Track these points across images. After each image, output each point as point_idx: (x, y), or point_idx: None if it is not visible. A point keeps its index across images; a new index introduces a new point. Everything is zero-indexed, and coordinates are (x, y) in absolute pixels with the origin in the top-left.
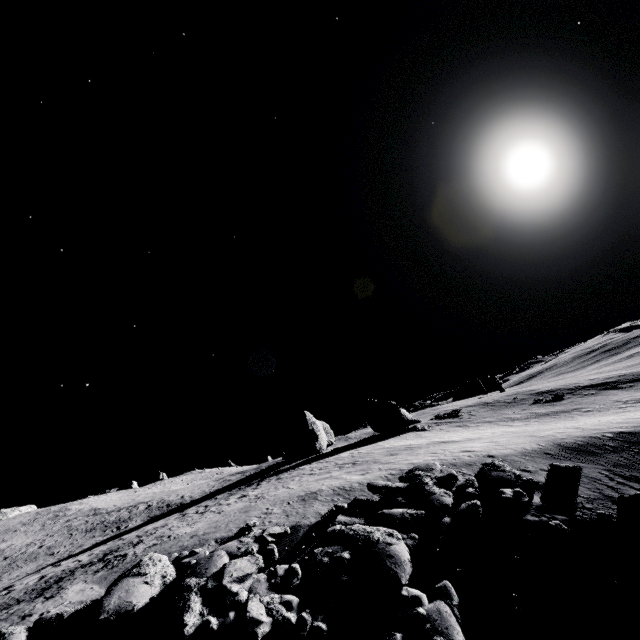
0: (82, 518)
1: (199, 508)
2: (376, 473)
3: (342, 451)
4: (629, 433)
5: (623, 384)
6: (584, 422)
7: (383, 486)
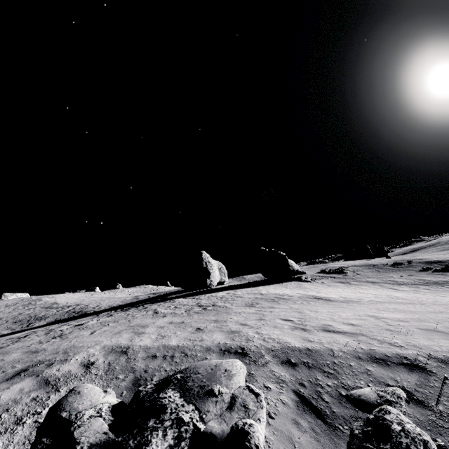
0: (37, 309)
1: (59, 325)
2: (169, 343)
3: (224, 290)
4: None
5: None
6: None
7: (66, 420)
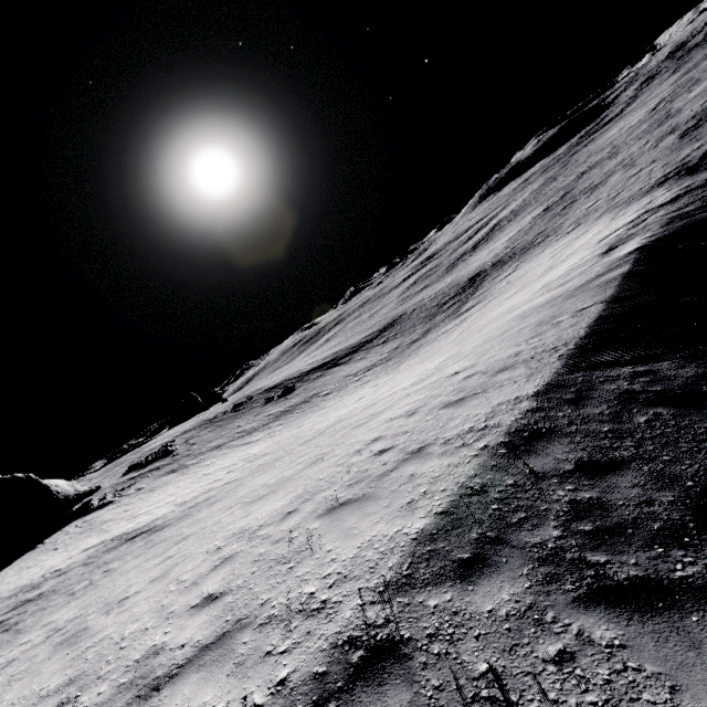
0: None
1: None
2: None
3: None
4: (554, 388)
5: (342, 360)
6: (346, 406)
7: None
